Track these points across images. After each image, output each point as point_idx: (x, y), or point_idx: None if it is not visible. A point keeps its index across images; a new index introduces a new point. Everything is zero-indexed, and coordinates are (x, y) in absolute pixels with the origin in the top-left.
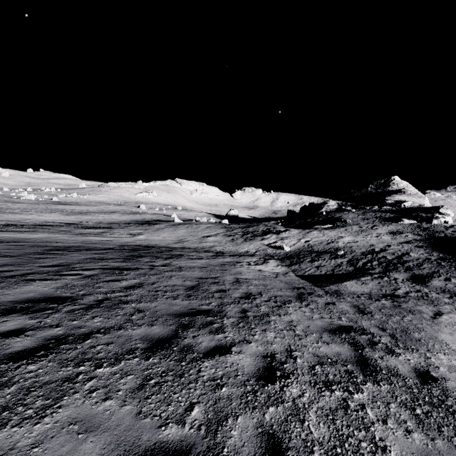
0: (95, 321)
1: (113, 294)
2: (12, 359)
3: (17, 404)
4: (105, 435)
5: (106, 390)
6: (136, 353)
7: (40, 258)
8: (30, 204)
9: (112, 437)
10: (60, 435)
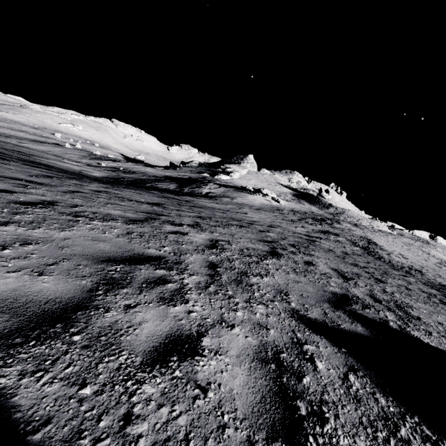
0: None
1: None
2: None
3: None
4: None
5: None
6: None
7: None
8: None
9: None
10: None
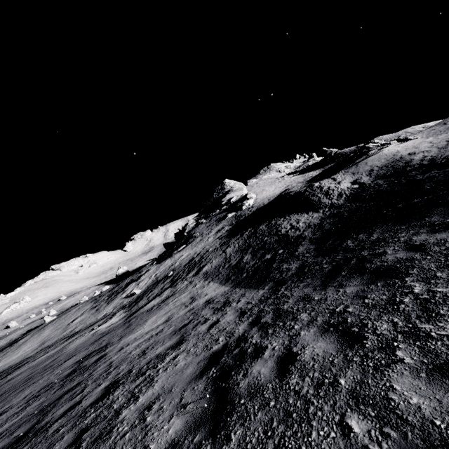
0: None
1: None
2: None
3: None
4: None
5: None
6: None
7: None
8: None
9: None
10: None
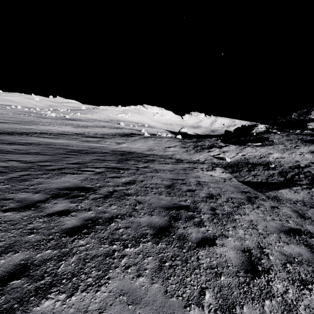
0: (112, 208)
1: (118, 188)
2: (68, 234)
3: (80, 272)
4: (147, 309)
5: (136, 268)
6: (148, 238)
7: (66, 158)
8: (53, 119)
9: (153, 312)
10: (115, 304)
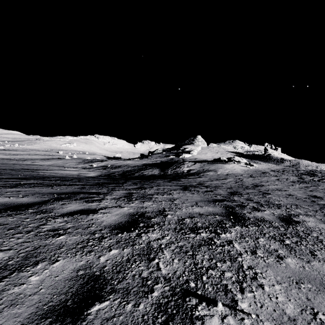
0: None
1: None
2: None
3: None
4: None
5: None
6: None
7: None
8: None
9: None
10: None
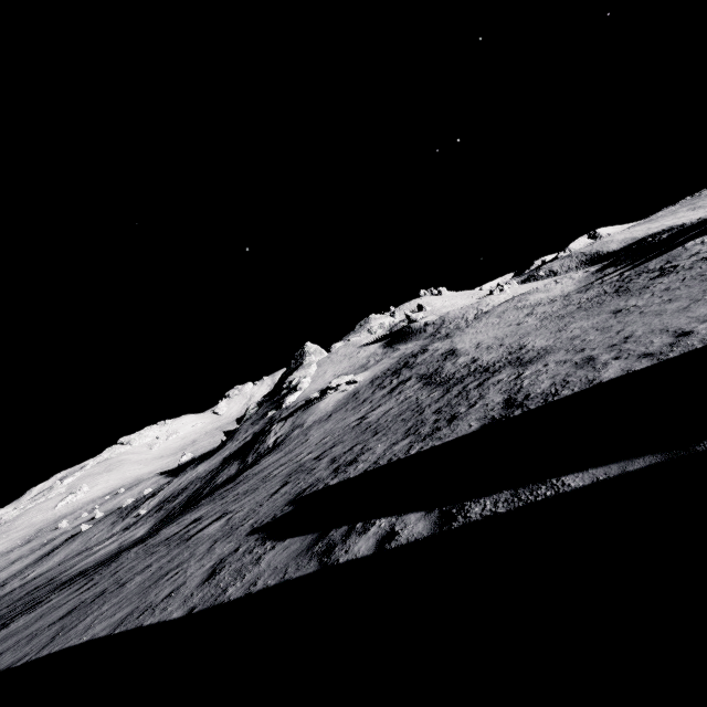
0: None
1: None
2: None
3: None
4: None
5: None
6: None
7: None
8: None
9: None
10: None
